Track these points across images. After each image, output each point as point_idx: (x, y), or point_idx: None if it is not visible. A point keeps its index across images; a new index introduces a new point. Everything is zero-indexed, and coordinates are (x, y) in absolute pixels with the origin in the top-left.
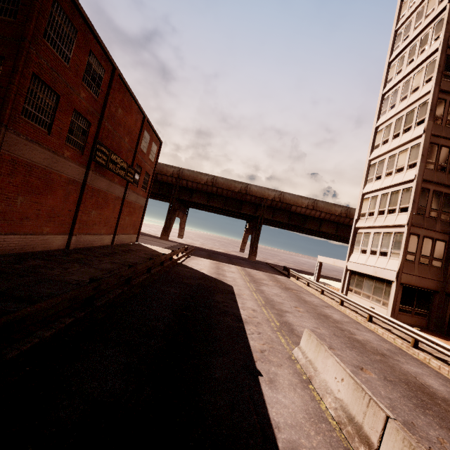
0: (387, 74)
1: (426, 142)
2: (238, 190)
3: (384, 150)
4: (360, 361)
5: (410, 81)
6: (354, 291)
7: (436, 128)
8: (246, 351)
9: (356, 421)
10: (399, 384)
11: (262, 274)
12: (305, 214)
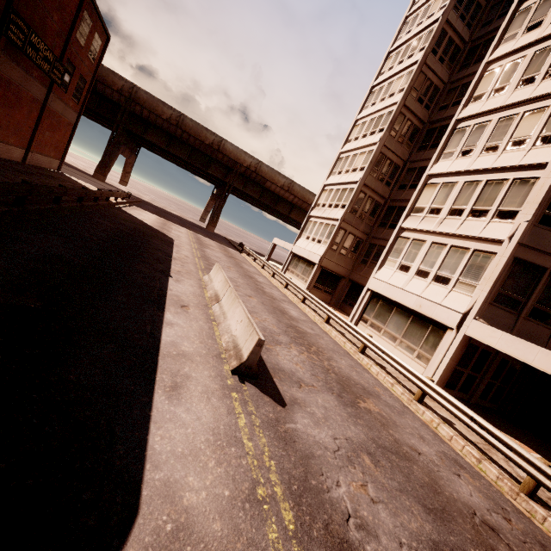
0: (384, 65)
1: (378, 150)
2: (210, 142)
3: (352, 147)
4: (253, 295)
5: (393, 83)
6: (291, 271)
7: (390, 140)
8: (166, 268)
9: (218, 295)
10: (269, 306)
11: (213, 243)
12: (279, 195)
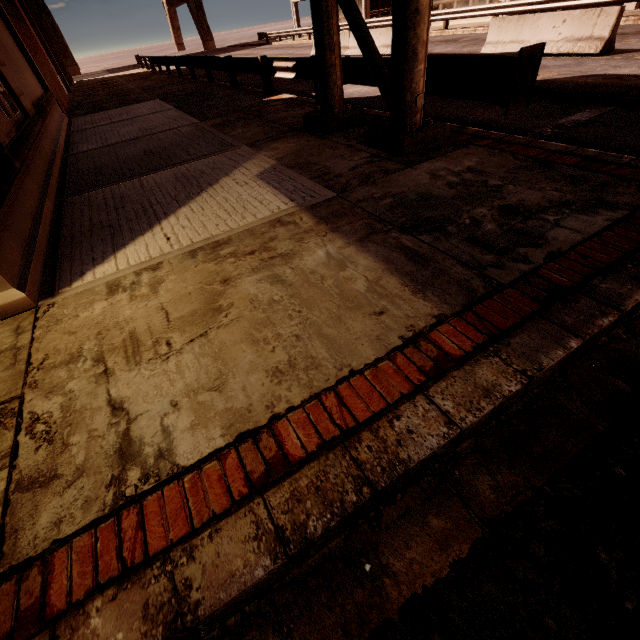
0: None
1: None
2: None
3: None
4: None
5: None
6: None
7: None
8: None
9: (342, 47)
10: None
11: (244, 51)
12: None
